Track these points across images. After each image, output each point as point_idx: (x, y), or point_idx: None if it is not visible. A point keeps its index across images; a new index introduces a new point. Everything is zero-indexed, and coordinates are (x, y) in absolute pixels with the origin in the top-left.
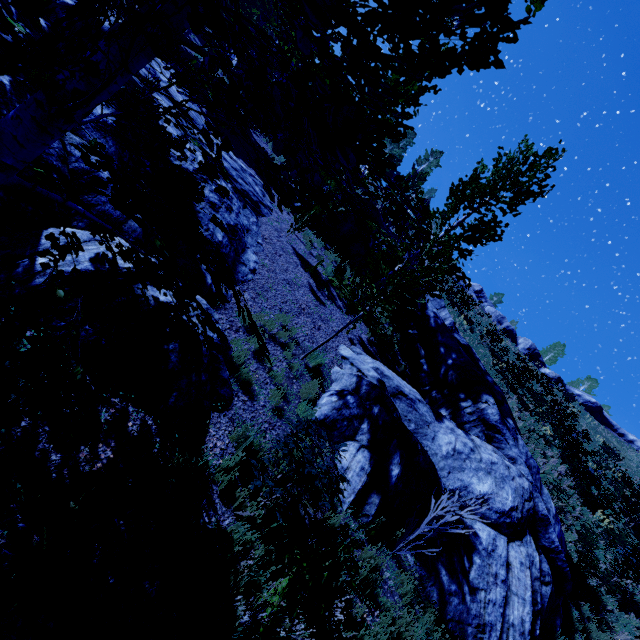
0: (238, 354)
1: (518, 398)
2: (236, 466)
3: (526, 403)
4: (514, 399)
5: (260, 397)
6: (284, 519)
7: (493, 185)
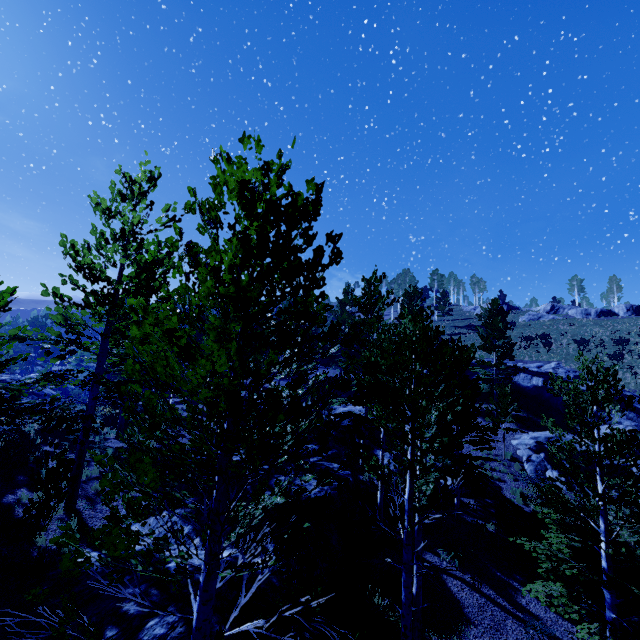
0: (488, 473)
1: (630, 371)
2: (519, 497)
3: (634, 372)
4: (630, 373)
5: (506, 480)
6: (541, 497)
7: (490, 335)
